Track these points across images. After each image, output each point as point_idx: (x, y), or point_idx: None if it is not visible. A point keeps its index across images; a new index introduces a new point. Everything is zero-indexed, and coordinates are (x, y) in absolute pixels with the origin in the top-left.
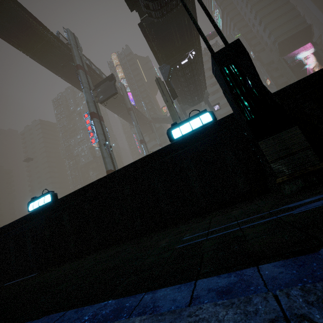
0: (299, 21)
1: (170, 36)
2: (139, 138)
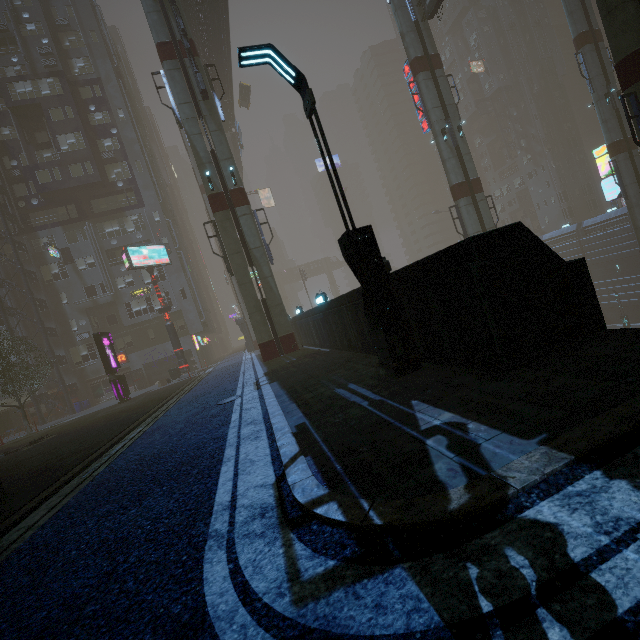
0: None
1: None
2: (572, 33)
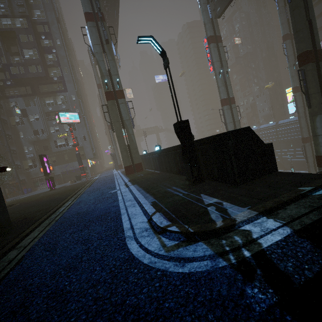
0: None
1: None
2: (282, 33)
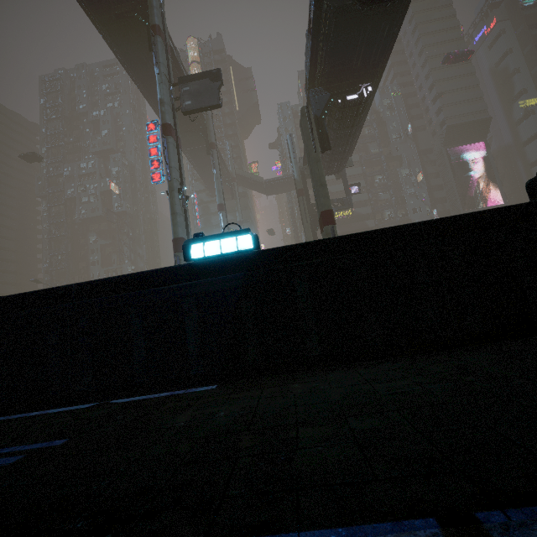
0: (480, 107)
1: (352, 45)
2: (218, 200)
